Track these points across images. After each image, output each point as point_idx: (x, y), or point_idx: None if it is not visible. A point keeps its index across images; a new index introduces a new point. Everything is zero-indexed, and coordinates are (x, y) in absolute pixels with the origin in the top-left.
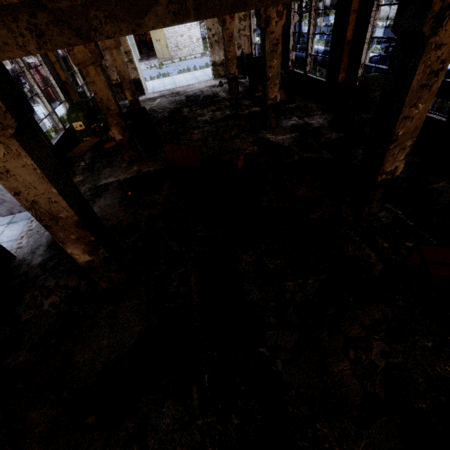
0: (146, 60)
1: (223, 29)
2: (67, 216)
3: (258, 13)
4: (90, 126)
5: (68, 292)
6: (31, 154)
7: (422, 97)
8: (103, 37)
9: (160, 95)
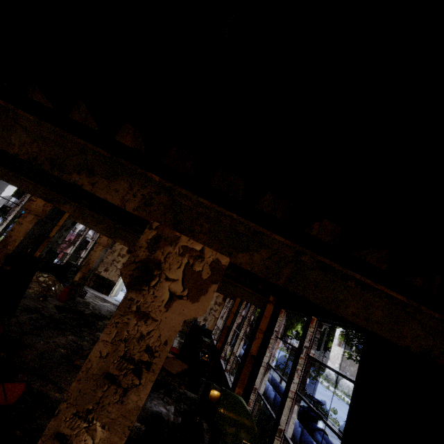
0: None
1: None
2: None
3: None
4: None
5: None
6: None
7: (107, 406)
8: None
9: (116, 303)
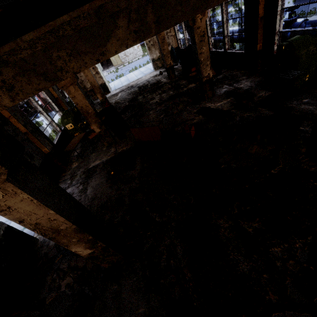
0: (107, 69)
1: (157, 35)
2: (66, 227)
3: None
4: (77, 125)
5: (78, 272)
6: (26, 188)
7: None
8: (70, 74)
9: (120, 90)
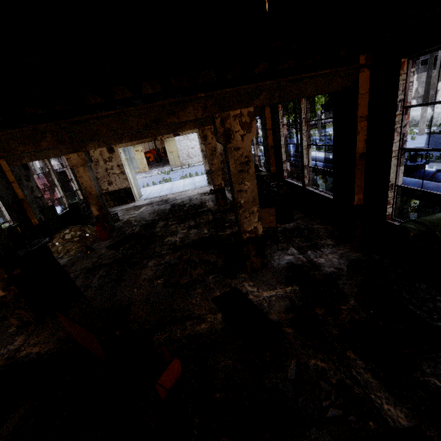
0: (160, 167)
1: (205, 144)
2: None
3: (214, 126)
4: None
5: None
6: None
7: None
8: None
9: (149, 202)
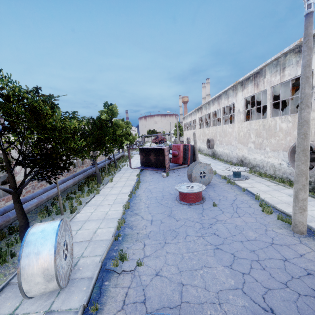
0: None
1: None
2: None
3: None
4: None
5: None
6: None
7: None
8: None
9: None
